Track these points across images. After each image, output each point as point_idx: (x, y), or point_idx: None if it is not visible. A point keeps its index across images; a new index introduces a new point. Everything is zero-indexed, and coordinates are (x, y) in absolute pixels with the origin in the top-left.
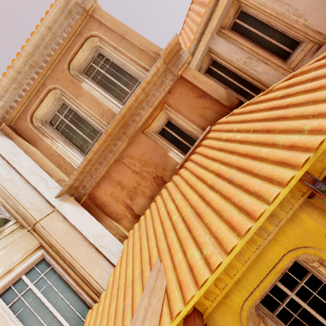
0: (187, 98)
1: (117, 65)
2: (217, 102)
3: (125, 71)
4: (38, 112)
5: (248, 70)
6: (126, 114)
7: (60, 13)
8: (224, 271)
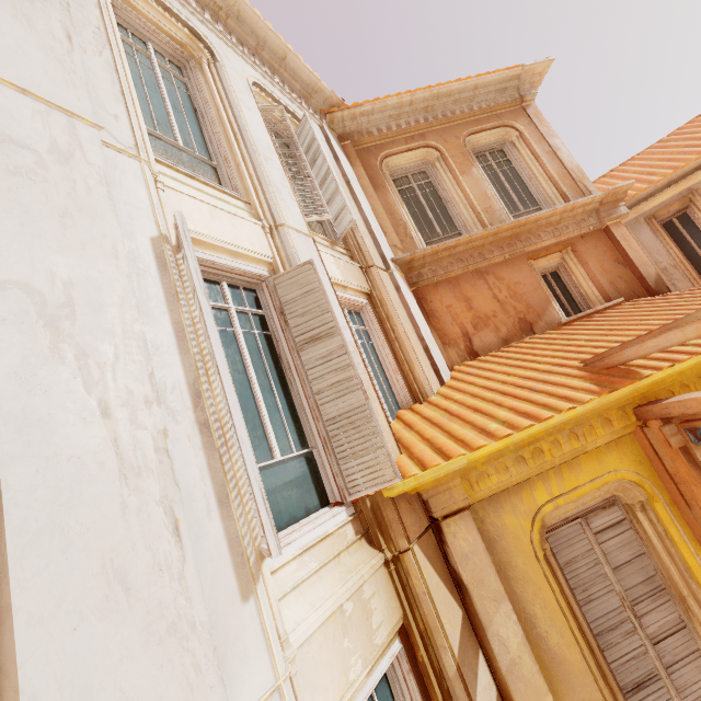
0: (602, 255)
1: (519, 174)
2: (638, 280)
3: (526, 185)
4: (394, 159)
5: (665, 280)
6: (526, 225)
7: (496, 83)
8: (694, 381)
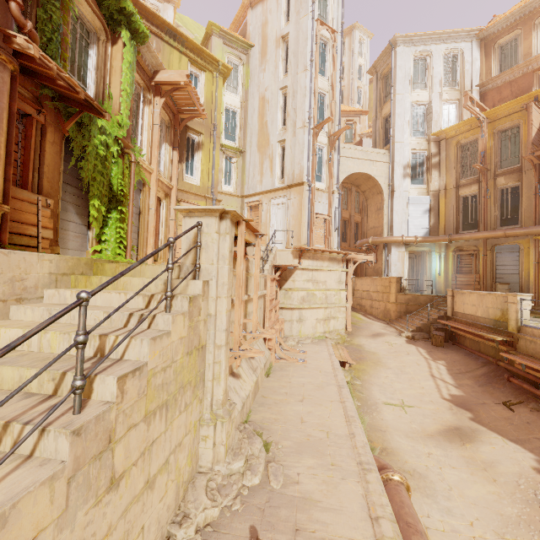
0: None
1: None
2: None
3: None
4: (501, 40)
5: None
6: (533, 60)
7: None
8: (501, 113)
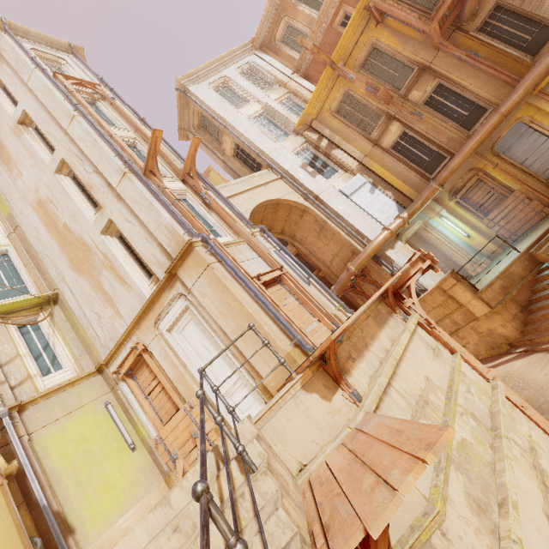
0: None
1: None
2: None
3: None
4: (277, 36)
5: None
6: (321, 17)
7: None
8: (345, 50)
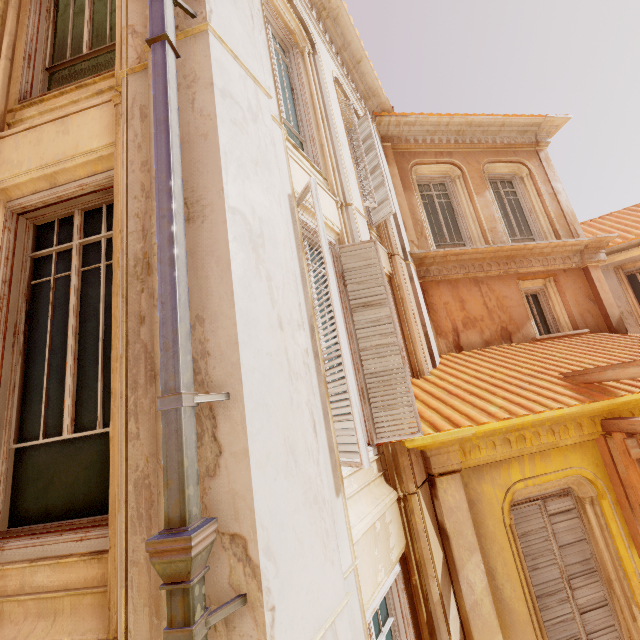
0: (578, 290)
1: (521, 205)
2: (603, 318)
3: (525, 216)
4: (422, 168)
5: None
6: (523, 250)
7: (520, 125)
8: None
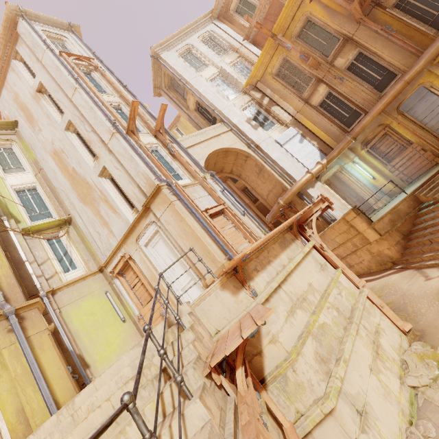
0: None
1: None
2: None
3: None
4: (232, 6)
5: None
6: None
7: None
8: (285, 23)
